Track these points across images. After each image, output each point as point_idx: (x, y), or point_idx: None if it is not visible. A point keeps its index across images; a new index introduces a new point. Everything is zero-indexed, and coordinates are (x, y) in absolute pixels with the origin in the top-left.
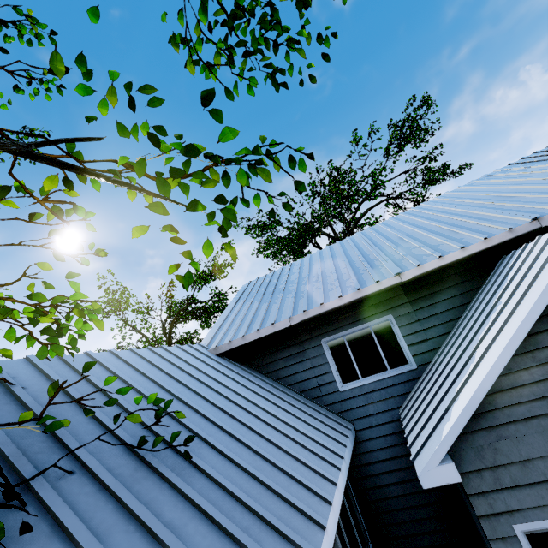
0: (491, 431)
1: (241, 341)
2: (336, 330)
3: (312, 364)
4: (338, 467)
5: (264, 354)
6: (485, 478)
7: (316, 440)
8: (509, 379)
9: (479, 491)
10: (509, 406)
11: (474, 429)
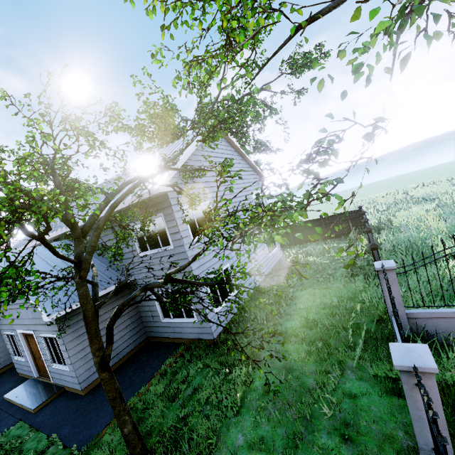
0: None
1: None
2: None
3: None
4: None
5: None
6: None
7: None
8: None
9: None
10: None
11: None
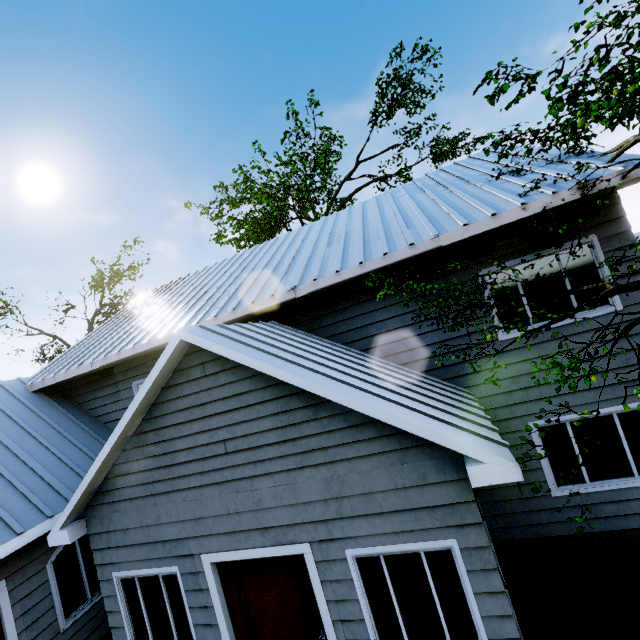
0: (111, 505)
1: (52, 380)
2: (145, 374)
3: (125, 405)
4: (48, 515)
5: (85, 391)
6: (103, 539)
7: (55, 488)
8: (126, 467)
9: (98, 547)
10: (124, 487)
11: (102, 502)
